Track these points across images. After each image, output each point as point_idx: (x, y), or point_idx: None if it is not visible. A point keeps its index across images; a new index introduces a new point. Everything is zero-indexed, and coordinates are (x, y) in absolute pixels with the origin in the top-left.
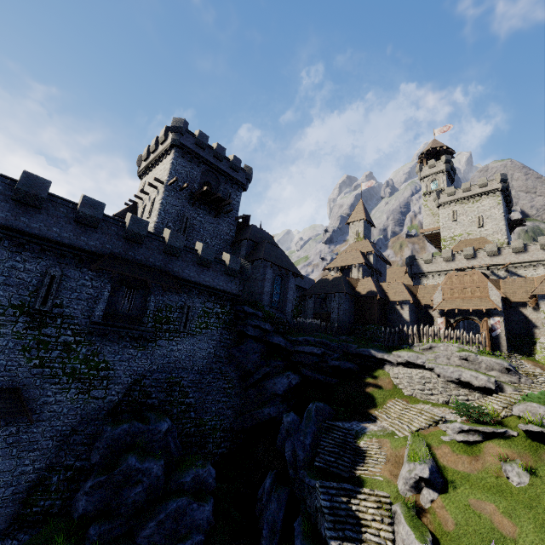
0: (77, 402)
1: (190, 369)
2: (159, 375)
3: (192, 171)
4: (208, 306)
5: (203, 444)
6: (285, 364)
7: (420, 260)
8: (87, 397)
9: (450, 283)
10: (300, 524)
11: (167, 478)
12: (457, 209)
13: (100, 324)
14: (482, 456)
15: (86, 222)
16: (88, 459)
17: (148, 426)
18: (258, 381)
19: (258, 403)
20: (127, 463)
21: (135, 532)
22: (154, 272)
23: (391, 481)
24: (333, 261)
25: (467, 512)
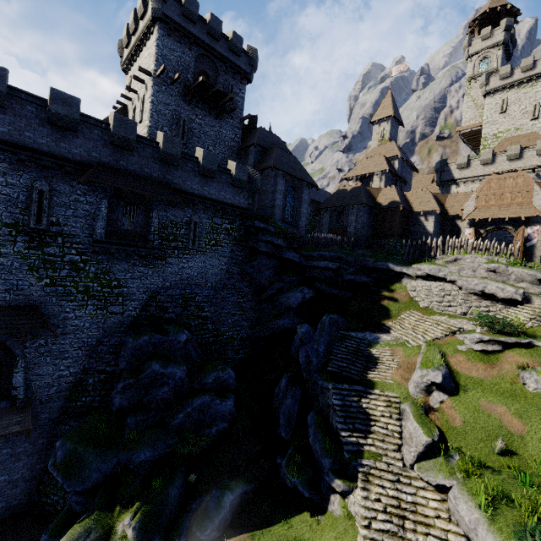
0: (96, 317)
1: (203, 285)
2: (173, 291)
3: (184, 56)
4: (216, 222)
5: (223, 351)
6: (299, 280)
7: (452, 164)
8: (105, 312)
9: (487, 189)
10: (313, 417)
11: (191, 379)
12: (509, 96)
13: (103, 243)
14: (499, 364)
15: (62, 124)
16: (117, 365)
17: (168, 337)
18: (272, 295)
19: (273, 315)
20: (151, 369)
21: (167, 421)
22: (152, 184)
23: (401, 384)
24: (352, 170)
25: (477, 412)
